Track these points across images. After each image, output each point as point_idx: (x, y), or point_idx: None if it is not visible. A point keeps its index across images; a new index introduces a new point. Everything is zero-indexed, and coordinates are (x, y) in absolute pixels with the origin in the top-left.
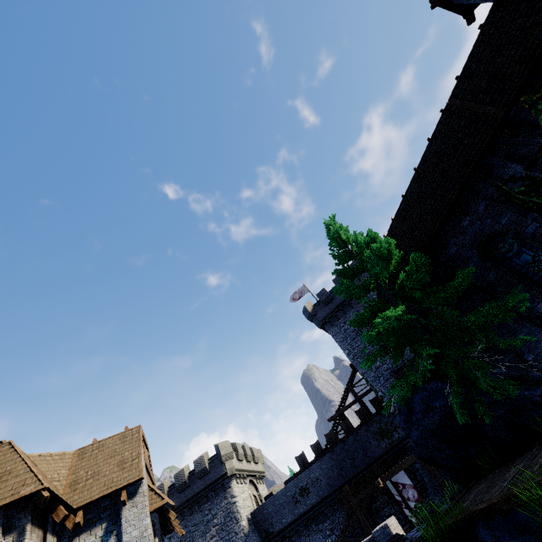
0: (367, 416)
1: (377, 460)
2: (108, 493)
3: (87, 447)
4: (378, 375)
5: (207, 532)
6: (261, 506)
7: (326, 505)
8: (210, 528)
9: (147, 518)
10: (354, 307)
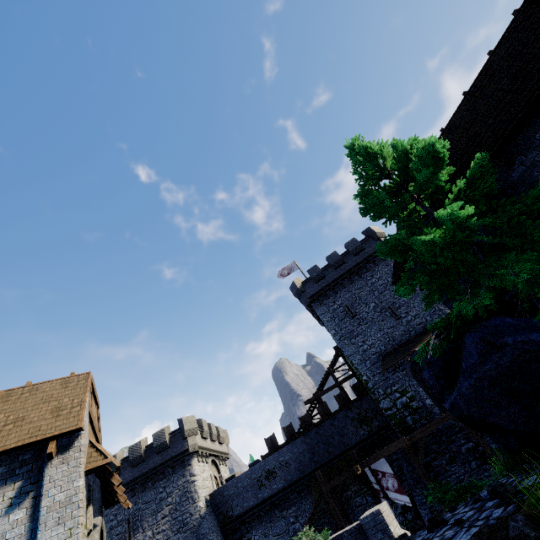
0: (347, 401)
1: (353, 447)
2: (30, 442)
3: (16, 389)
4: (364, 358)
5: (158, 511)
6: (222, 488)
7: (293, 490)
8: (162, 507)
9: (80, 479)
10: (346, 287)
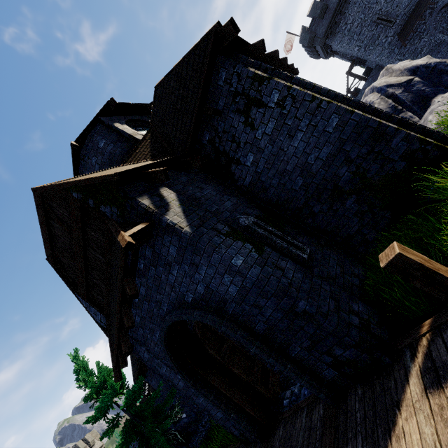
0: None
1: None
2: None
3: None
4: None
5: None
6: None
7: None
8: None
9: None
10: None
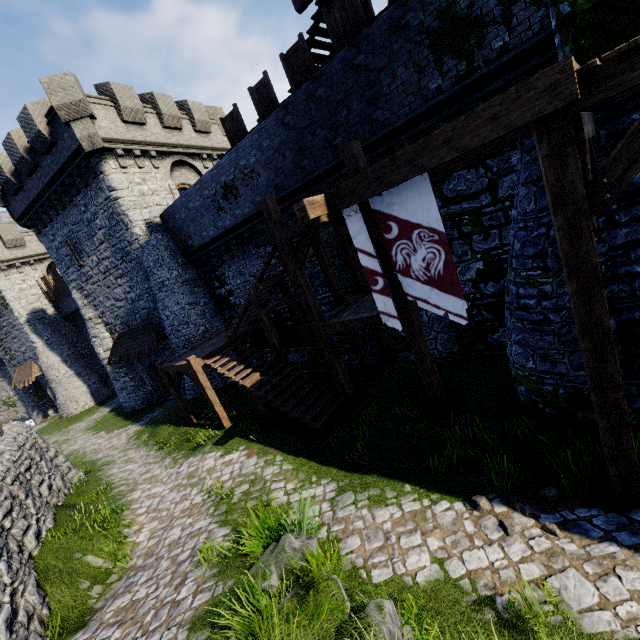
0: None
1: (397, 133)
2: None
3: None
4: None
5: (92, 235)
6: (170, 208)
7: None
8: (95, 232)
9: None
10: None
